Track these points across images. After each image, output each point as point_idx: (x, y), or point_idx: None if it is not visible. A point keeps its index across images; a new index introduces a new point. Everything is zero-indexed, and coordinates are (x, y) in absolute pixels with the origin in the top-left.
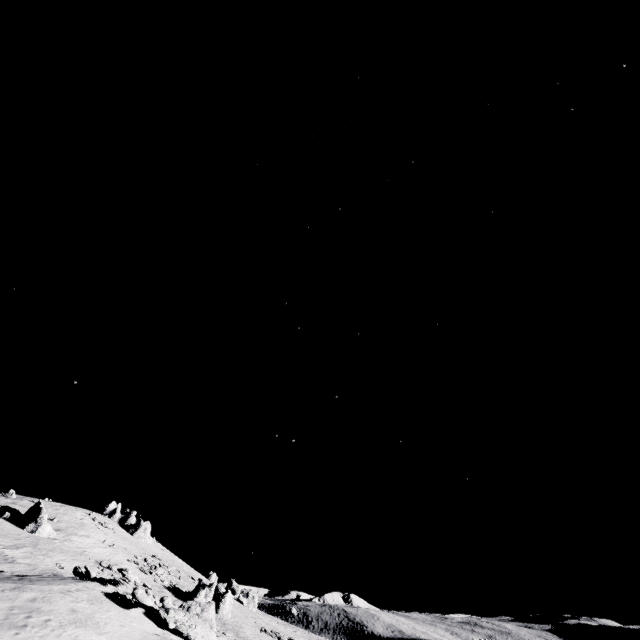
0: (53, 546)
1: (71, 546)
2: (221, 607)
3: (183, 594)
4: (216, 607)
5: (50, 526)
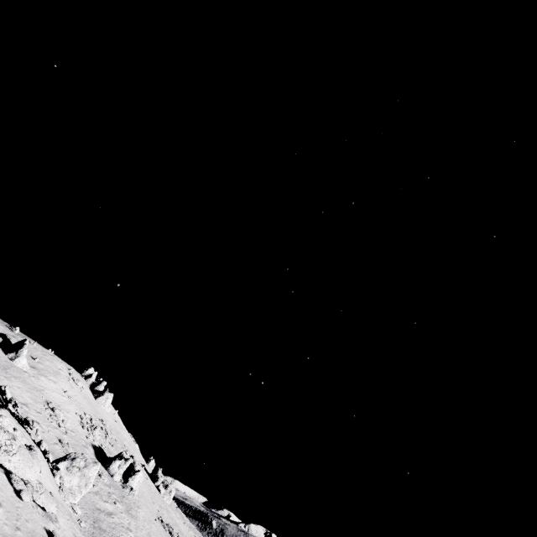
0: (20, 375)
1: (35, 382)
2: (129, 482)
3: (104, 457)
4: (125, 480)
5: (26, 360)
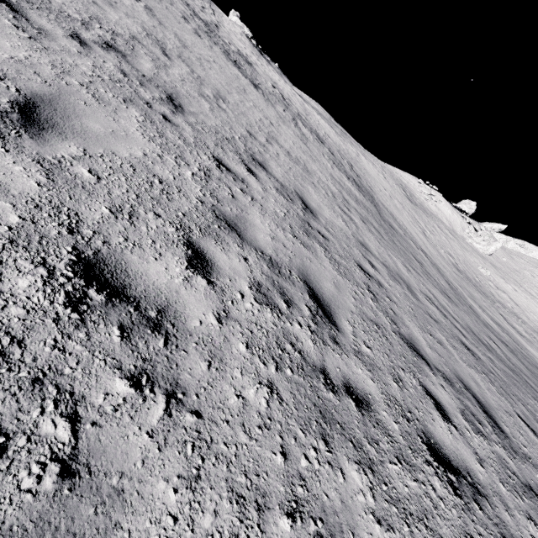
0: None
1: None
2: None
3: None
4: None
5: None
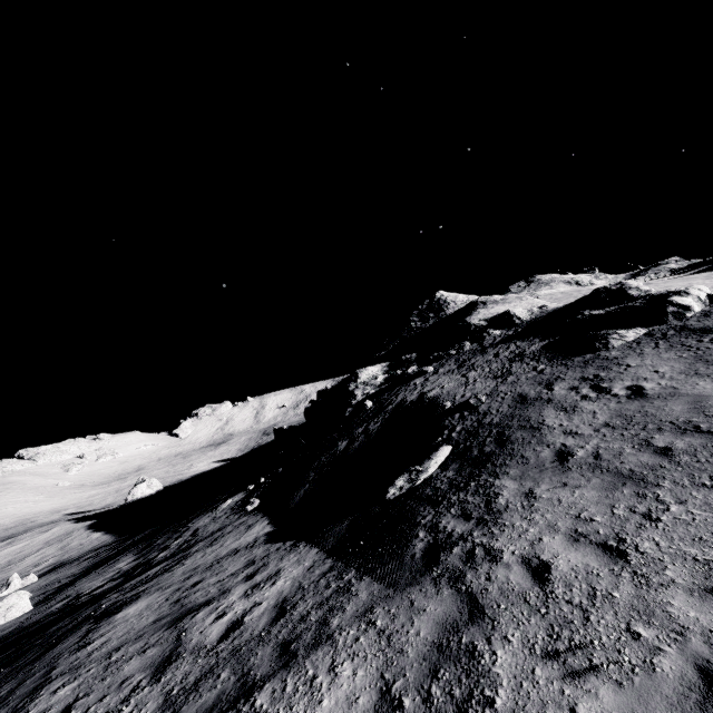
0: None
1: None
2: None
3: None
4: None
5: None
